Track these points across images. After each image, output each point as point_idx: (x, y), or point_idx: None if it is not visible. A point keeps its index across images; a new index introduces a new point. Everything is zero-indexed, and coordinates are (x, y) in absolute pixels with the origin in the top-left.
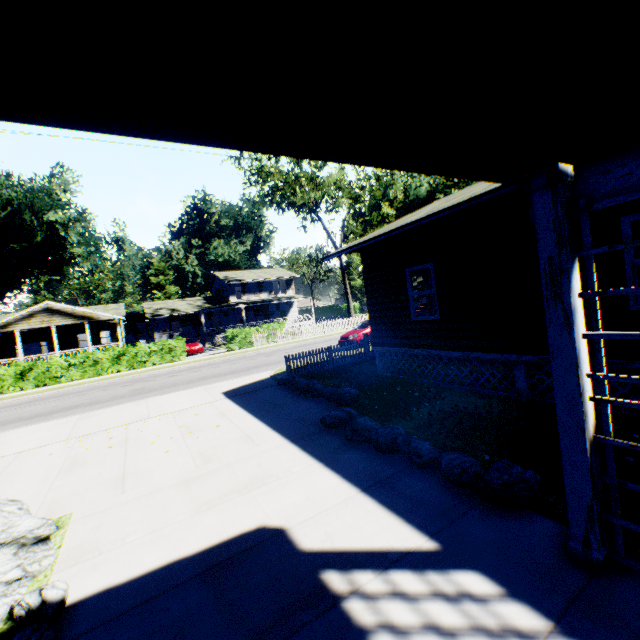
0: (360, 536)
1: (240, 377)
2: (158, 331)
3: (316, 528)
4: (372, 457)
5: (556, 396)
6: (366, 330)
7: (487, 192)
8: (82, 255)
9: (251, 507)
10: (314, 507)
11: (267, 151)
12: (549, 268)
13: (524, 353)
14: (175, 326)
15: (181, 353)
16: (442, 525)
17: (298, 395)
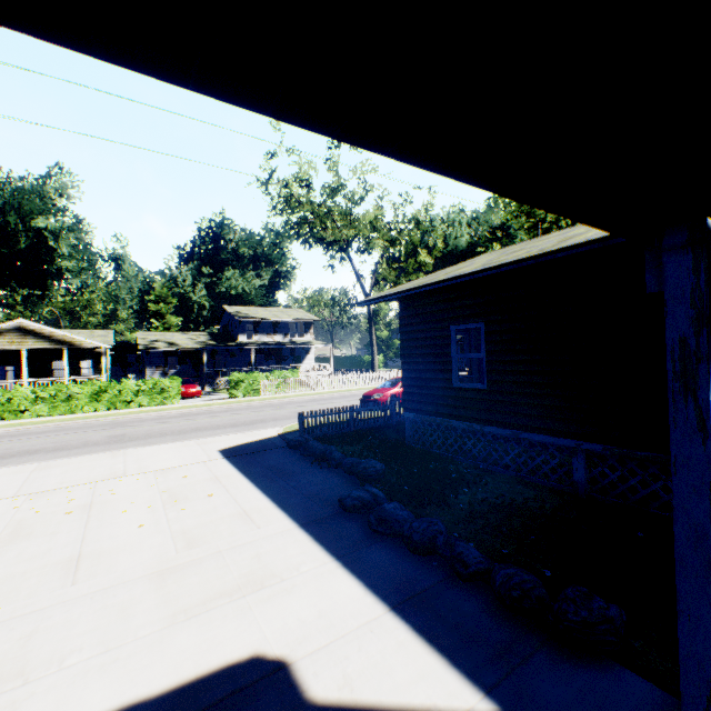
0: (391, 684)
1: (242, 432)
2: (151, 366)
3: (331, 665)
4: (403, 559)
5: (676, 522)
6: (393, 390)
7: (563, 248)
8: (72, 270)
9: (244, 622)
10: (328, 630)
11: (347, 136)
12: (680, 352)
13: (586, 440)
14: (171, 362)
15: (175, 395)
16: (500, 675)
17: (311, 463)
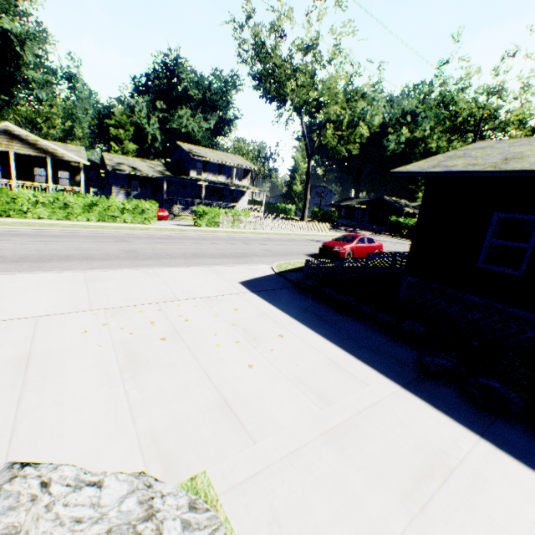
0: None
1: (240, 265)
2: (117, 186)
3: None
4: None
5: None
6: (351, 245)
7: None
8: (37, 81)
9: (485, 522)
10: None
11: None
12: None
13: None
14: (134, 185)
15: (152, 217)
16: None
17: (336, 310)
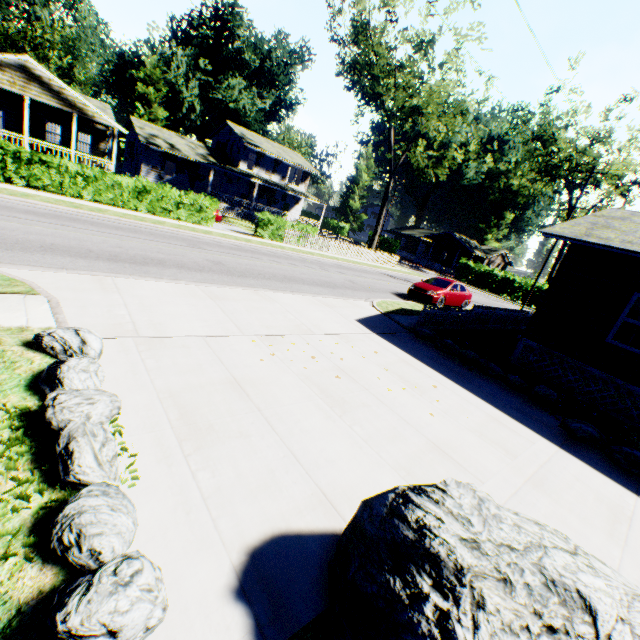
0: None
1: (340, 298)
2: (147, 164)
3: None
4: None
5: None
6: (445, 291)
7: None
8: None
9: None
10: None
11: None
12: None
13: None
14: (168, 167)
15: (210, 218)
16: None
17: (463, 364)
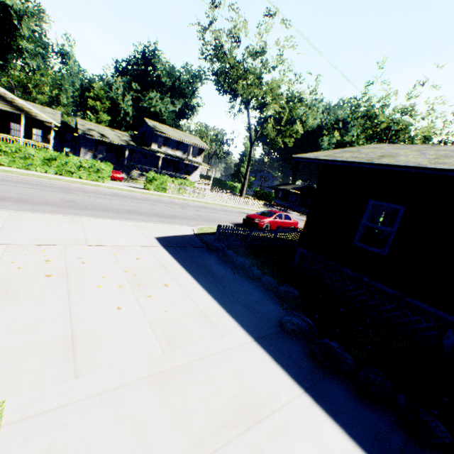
0: None
1: (166, 224)
2: (85, 148)
3: None
4: (359, 403)
5: None
6: (269, 219)
7: None
8: (29, 51)
9: None
10: None
11: None
12: None
13: None
14: (100, 149)
15: (106, 177)
16: None
17: (231, 269)
